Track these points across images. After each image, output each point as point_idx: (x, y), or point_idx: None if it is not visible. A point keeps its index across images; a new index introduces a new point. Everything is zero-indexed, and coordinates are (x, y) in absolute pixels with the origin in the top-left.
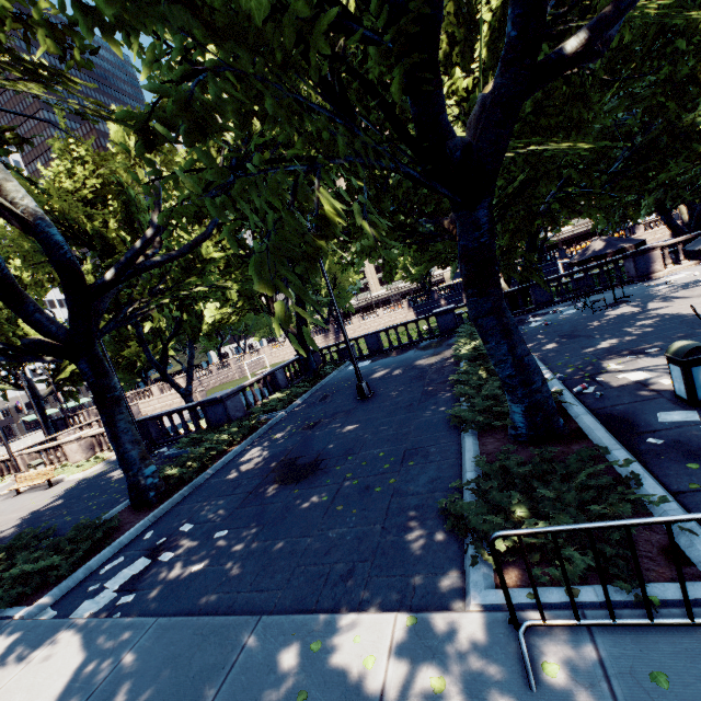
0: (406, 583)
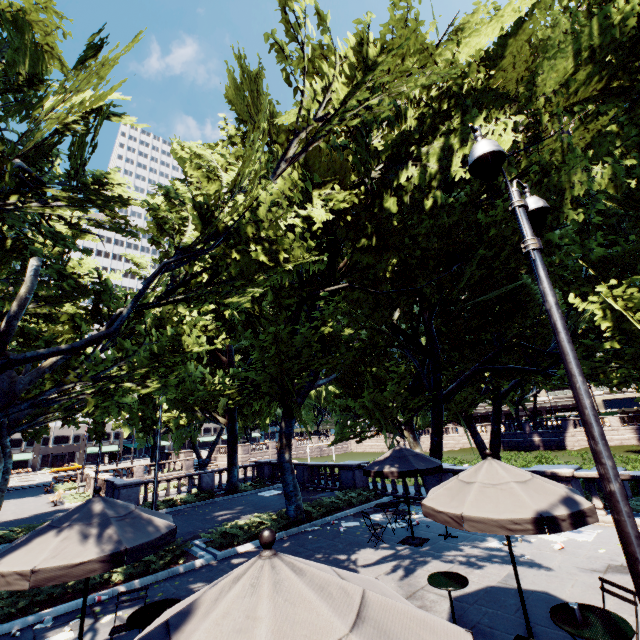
0: None
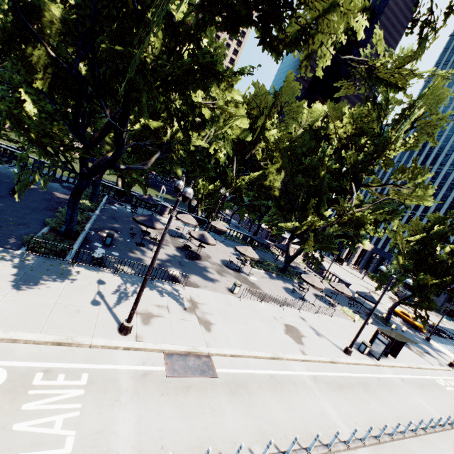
0: (4, 246)
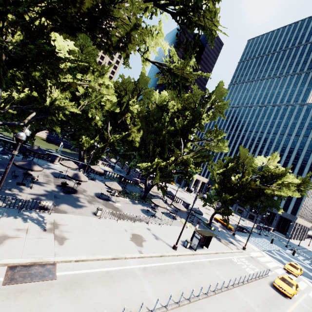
0: None
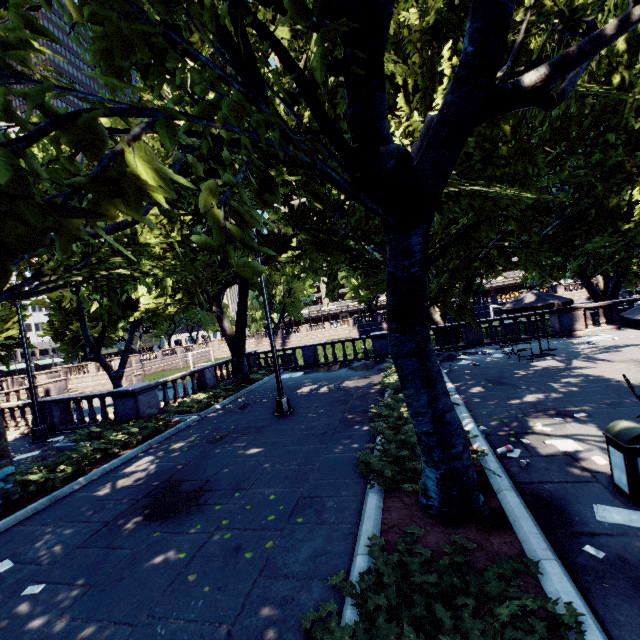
0: None
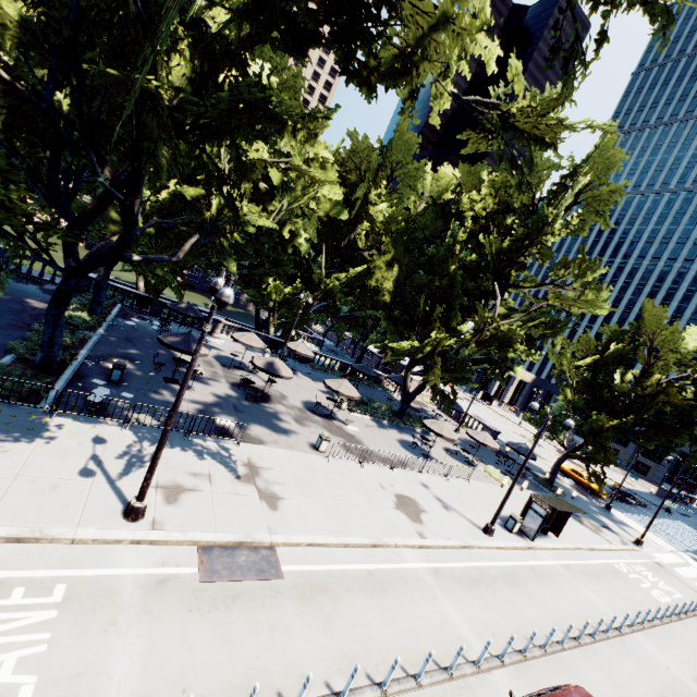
0: None
